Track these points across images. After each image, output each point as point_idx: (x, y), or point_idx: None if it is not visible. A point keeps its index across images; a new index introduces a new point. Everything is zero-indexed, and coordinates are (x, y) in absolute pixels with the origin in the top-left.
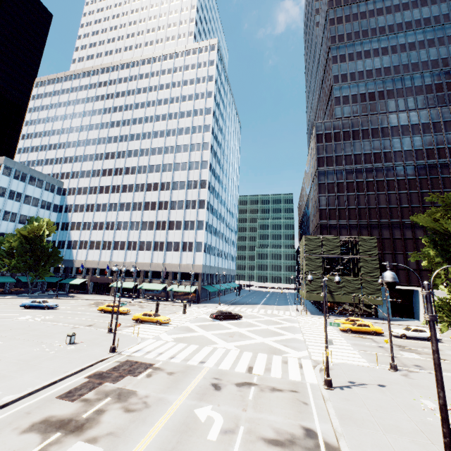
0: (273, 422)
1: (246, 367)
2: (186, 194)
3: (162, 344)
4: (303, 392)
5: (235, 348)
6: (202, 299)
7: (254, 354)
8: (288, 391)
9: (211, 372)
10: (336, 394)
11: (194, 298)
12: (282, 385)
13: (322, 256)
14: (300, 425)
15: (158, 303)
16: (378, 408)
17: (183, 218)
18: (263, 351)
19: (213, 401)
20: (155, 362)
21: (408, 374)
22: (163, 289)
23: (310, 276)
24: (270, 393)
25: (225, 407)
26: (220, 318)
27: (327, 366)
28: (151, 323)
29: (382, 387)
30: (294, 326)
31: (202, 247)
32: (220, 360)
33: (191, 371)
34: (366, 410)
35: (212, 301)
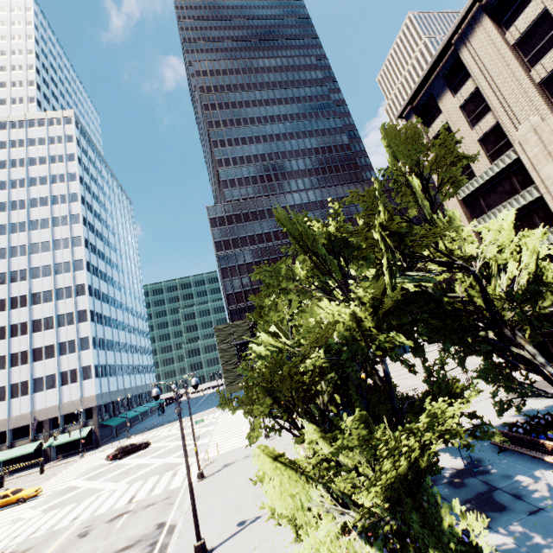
0: (131, 534)
1: (128, 499)
2: (56, 307)
3: (22, 525)
4: (176, 494)
5: (124, 485)
6: (104, 440)
7: (144, 482)
8: (162, 501)
9: (82, 524)
10: (203, 482)
11: (90, 443)
12: (158, 498)
13: (235, 343)
14: (156, 524)
15: (3, 475)
16: (230, 477)
17: (56, 340)
18: (157, 474)
19: (73, 549)
20: (5, 550)
21: (275, 437)
22: (36, 450)
23: (173, 386)
24: (142, 511)
25: (86, 547)
26: (120, 457)
27: (197, 461)
28: (9, 506)
29: (246, 458)
30: (209, 430)
31: (92, 372)
32: (100, 506)
33: (56, 534)
34: (219, 483)
35: (120, 437)
